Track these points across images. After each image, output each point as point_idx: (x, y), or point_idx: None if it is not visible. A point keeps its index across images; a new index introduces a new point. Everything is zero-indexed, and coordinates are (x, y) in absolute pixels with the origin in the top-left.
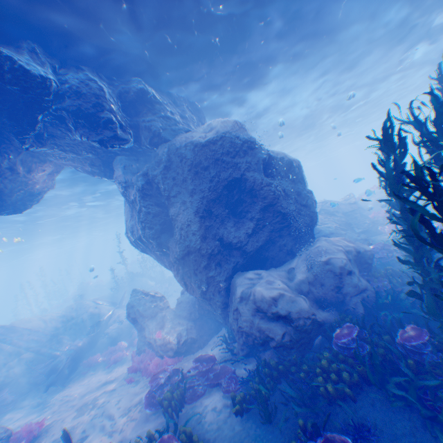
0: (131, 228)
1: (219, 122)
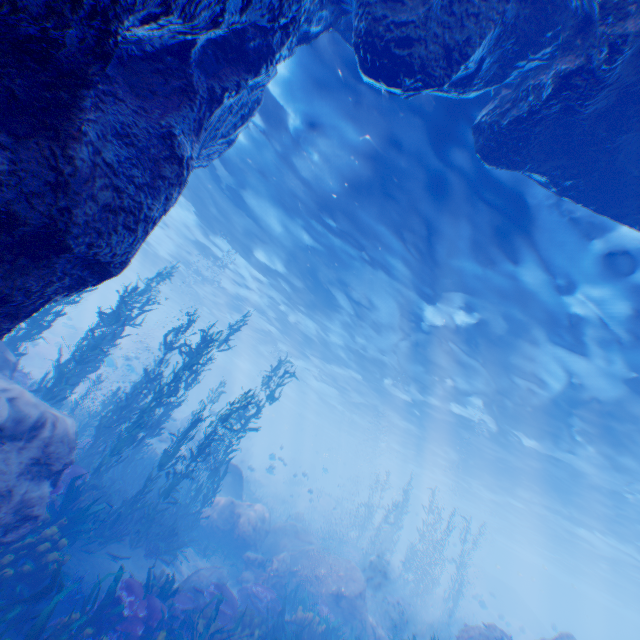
0: None
1: None
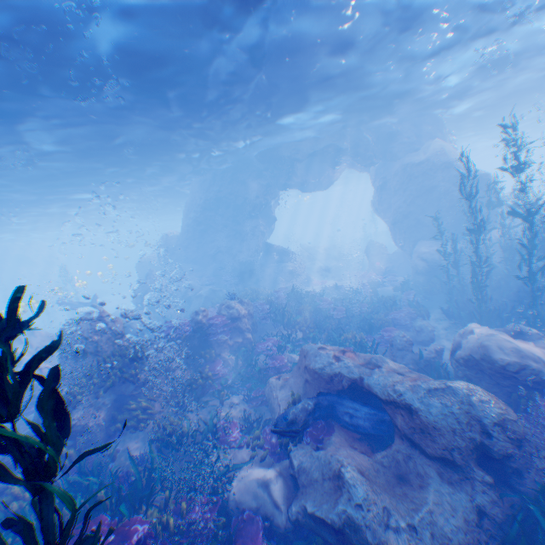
0: (374, 204)
1: (432, 149)
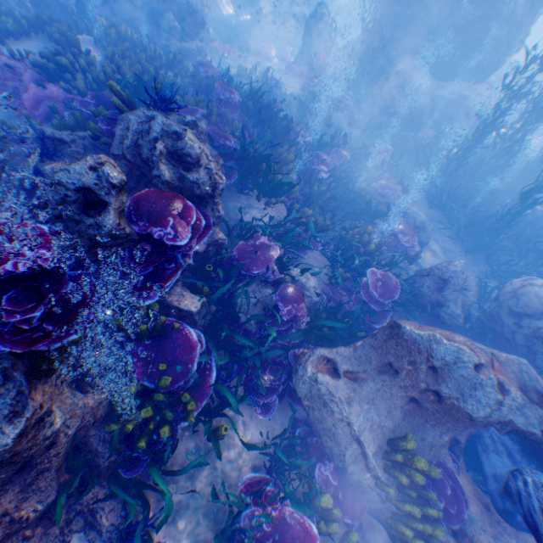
0: None
1: None
